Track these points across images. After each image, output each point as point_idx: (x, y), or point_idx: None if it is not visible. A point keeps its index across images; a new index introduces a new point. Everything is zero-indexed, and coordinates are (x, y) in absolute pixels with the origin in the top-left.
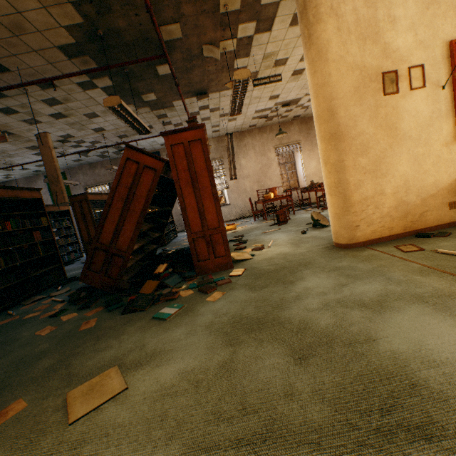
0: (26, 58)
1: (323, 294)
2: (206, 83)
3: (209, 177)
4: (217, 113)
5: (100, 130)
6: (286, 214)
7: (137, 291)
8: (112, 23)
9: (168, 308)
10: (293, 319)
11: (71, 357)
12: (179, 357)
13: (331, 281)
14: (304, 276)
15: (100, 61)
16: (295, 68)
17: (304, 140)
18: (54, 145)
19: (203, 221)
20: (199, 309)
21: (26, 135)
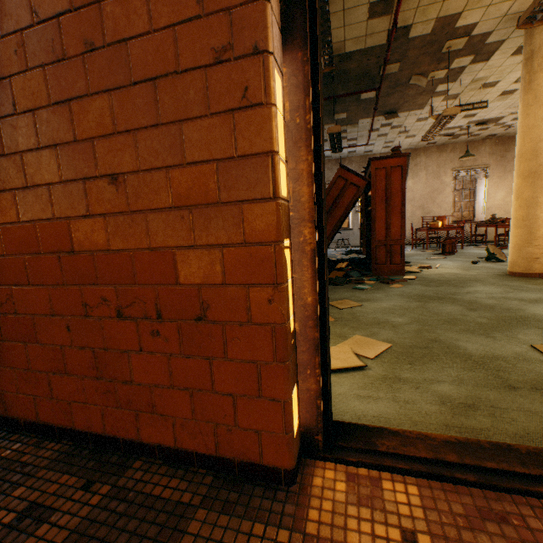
0: None
1: (490, 294)
2: (400, 104)
3: (400, 198)
4: (397, 130)
5: None
6: (454, 245)
7: None
8: (346, 67)
9: (362, 286)
10: (465, 299)
11: None
12: (386, 301)
13: (499, 289)
14: (474, 285)
15: None
16: (505, 89)
17: (495, 165)
18: None
19: (387, 233)
20: (387, 289)
21: None
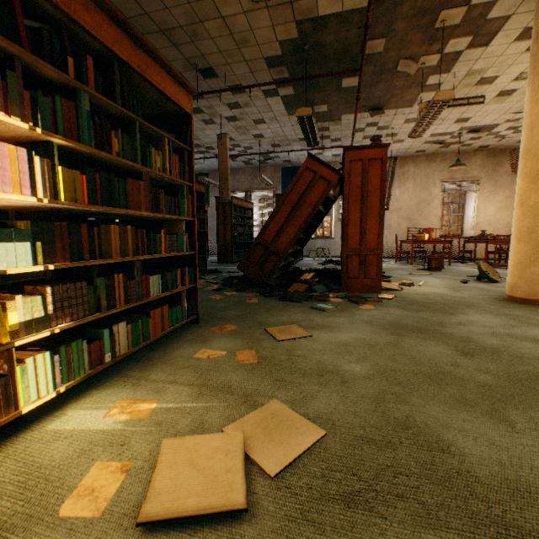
0: (236, 66)
1: (489, 327)
2: (386, 99)
3: (379, 198)
4: (384, 132)
5: (259, 136)
6: (441, 260)
7: (285, 289)
8: (321, 38)
9: (323, 305)
10: (456, 334)
11: (252, 314)
12: (347, 331)
13: (499, 321)
14: (466, 312)
15: (293, 72)
16: (503, 87)
17: (486, 178)
18: (213, 146)
19: (362, 240)
20: (354, 311)
21: (197, 134)
